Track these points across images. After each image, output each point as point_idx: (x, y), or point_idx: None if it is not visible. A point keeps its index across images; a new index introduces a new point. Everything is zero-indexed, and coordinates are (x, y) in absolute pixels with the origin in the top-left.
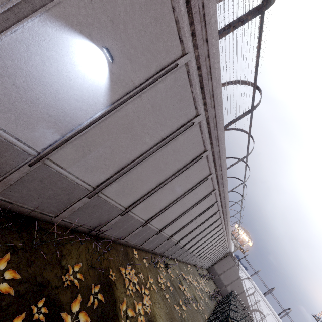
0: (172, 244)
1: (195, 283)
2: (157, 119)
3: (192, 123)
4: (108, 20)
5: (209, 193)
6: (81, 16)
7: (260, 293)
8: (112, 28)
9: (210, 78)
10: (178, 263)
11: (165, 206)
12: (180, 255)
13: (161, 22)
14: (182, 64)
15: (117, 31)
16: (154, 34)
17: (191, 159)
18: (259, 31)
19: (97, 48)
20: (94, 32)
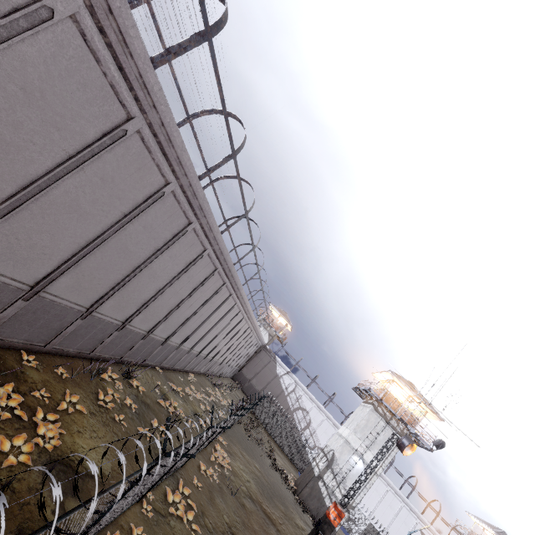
0: (138, 338)
1: (202, 395)
2: None
3: (49, 13)
4: None
5: (182, 231)
6: None
7: (303, 386)
8: None
9: None
10: (165, 373)
11: (74, 250)
12: (166, 359)
13: None
14: None
15: None
16: None
17: (100, 134)
18: None
19: None
20: None
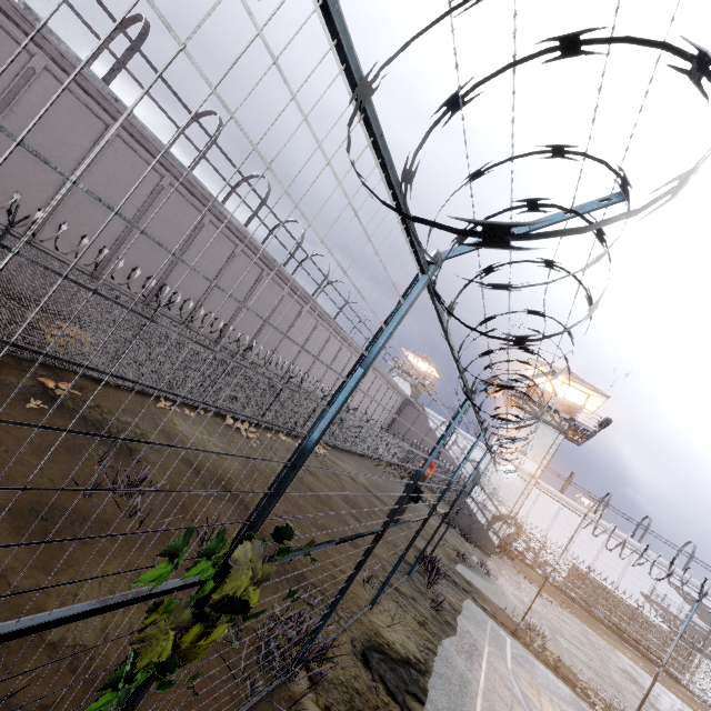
0: None
1: None
2: None
3: (34, 71)
4: None
5: (199, 224)
6: None
7: (465, 434)
8: None
9: None
10: None
11: (111, 242)
12: None
13: None
14: None
15: None
16: None
17: (92, 143)
18: None
19: None
20: None
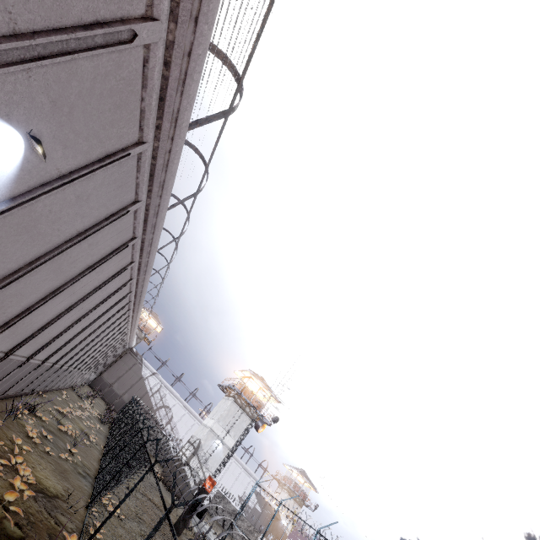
0: (44, 370)
1: (79, 411)
2: (80, 210)
3: (127, 211)
4: (49, 100)
5: (123, 285)
6: (3, 92)
7: (168, 385)
8: (51, 110)
9: (165, 170)
10: (46, 396)
11: (50, 319)
12: (52, 383)
13: (124, 109)
14: (136, 153)
15: (58, 113)
16: (110, 120)
17: (112, 250)
18: (221, 130)
19: (15, 131)
20: (18, 112)
